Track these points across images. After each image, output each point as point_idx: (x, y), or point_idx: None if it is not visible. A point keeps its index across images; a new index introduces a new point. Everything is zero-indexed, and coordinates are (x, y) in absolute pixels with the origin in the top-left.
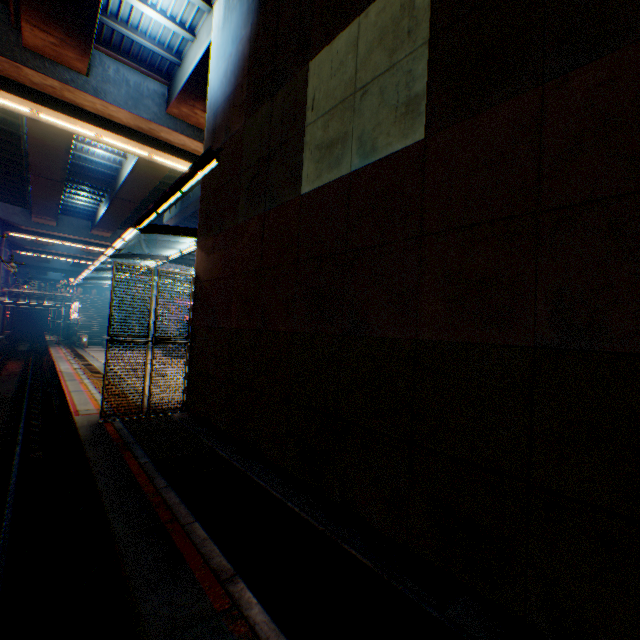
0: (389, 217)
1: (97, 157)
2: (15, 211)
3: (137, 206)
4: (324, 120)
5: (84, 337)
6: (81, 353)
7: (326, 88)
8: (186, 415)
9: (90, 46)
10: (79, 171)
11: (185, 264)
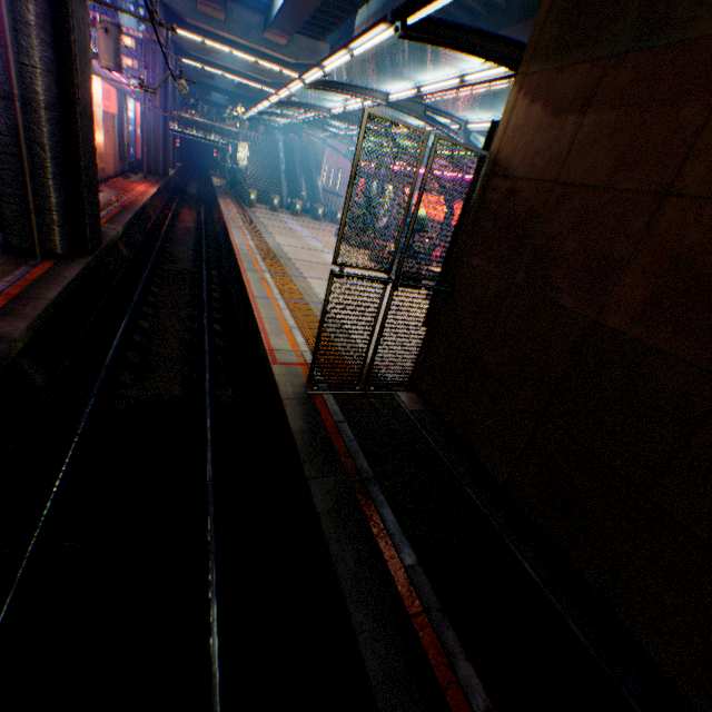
0: None
1: None
2: None
3: None
4: None
5: (252, 194)
6: (250, 216)
7: None
8: (418, 405)
9: None
10: None
11: (408, 112)
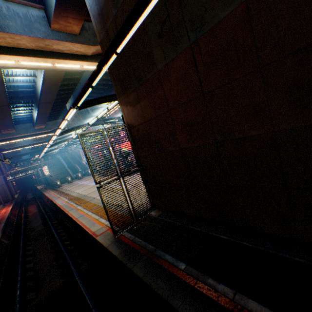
0: None
1: (19, 83)
2: None
3: (52, 104)
4: None
5: (57, 182)
6: (61, 190)
7: None
8: (159, 212)
9: None
10: (13, 95)
11: (99, 124)
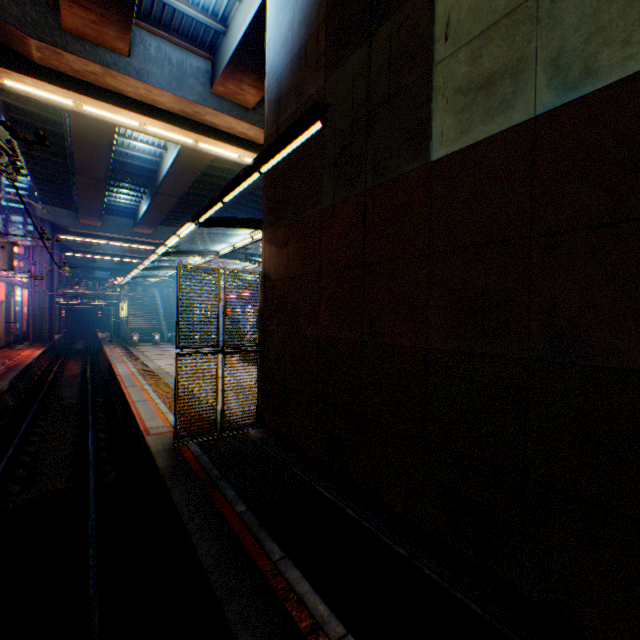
0: (635, 177)
1: (138, 151)
2: (63, 214)
3: (178, 200)
4: (470, 49)
5: (135, 335)
6: (134, 352)
7: (472, 1)
8: (263, 433)
9: (131, 19)
10: (120, 168)
11: (235, 258)
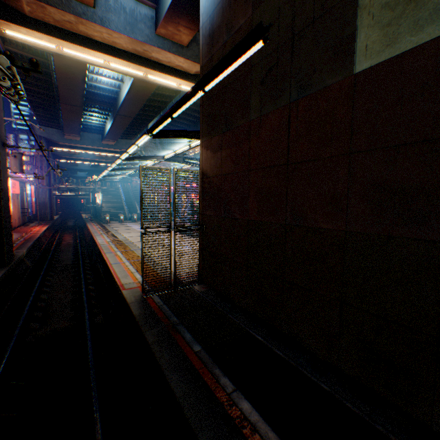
0: None
1: (102, 84)
2: (53, 132)
3: (132, 120)
4: None
5: (107, 216)
6: (107, 228)
7: None
8: (204, 288)
9: None
10: (91, 97)
11: (175, 161)
